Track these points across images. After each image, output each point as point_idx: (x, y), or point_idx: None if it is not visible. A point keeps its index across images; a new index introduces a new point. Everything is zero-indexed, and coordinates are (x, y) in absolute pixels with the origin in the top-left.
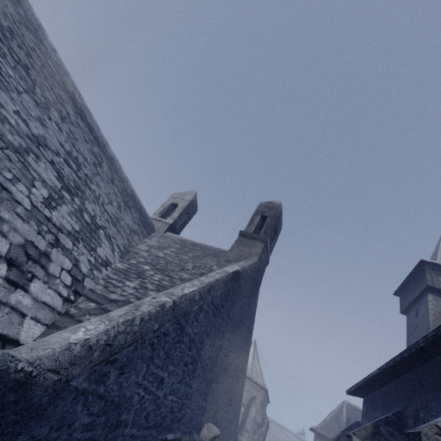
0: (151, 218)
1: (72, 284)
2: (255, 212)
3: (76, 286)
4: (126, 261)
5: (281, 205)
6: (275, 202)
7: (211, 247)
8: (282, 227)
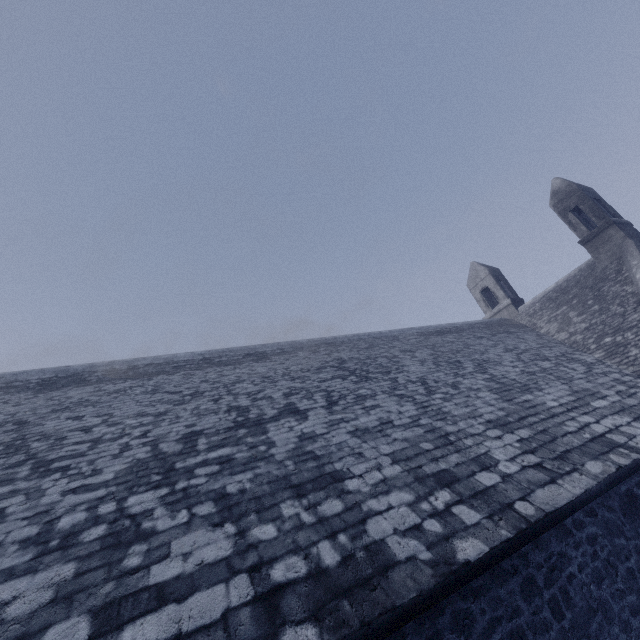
0: (491, 317)
1: (632, 377)
2: (560, 217)
3: (632, 376)
4: (590, 351)
5: (570, 184)
6: (557, 187)
7: (574, 277)
8: (590, 188)
